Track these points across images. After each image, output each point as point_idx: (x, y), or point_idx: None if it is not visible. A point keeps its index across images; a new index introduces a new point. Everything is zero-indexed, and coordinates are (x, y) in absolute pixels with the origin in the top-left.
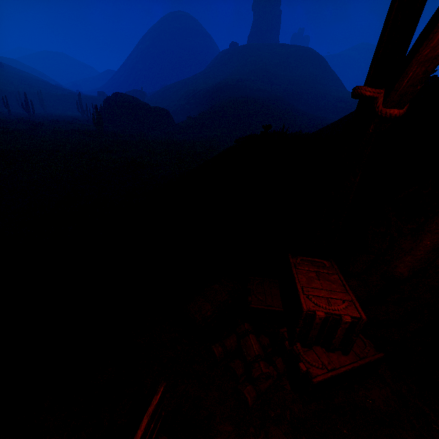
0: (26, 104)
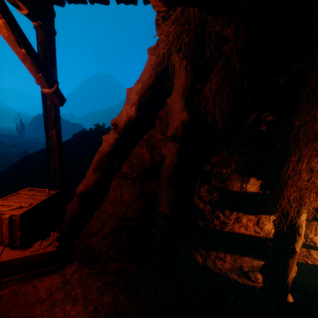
0: None
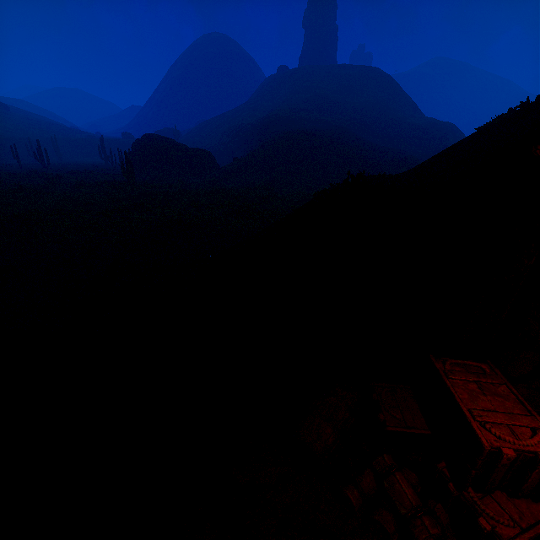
0: (39, 153)
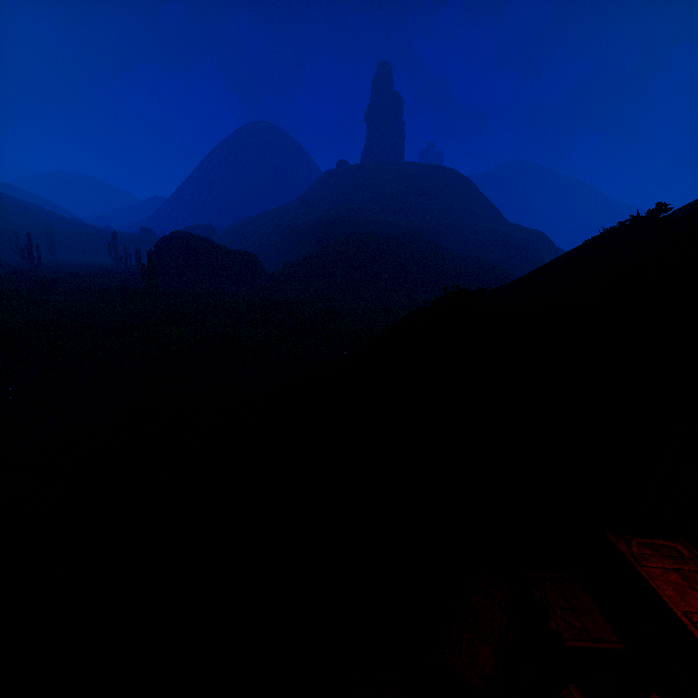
0: (28, 250)
